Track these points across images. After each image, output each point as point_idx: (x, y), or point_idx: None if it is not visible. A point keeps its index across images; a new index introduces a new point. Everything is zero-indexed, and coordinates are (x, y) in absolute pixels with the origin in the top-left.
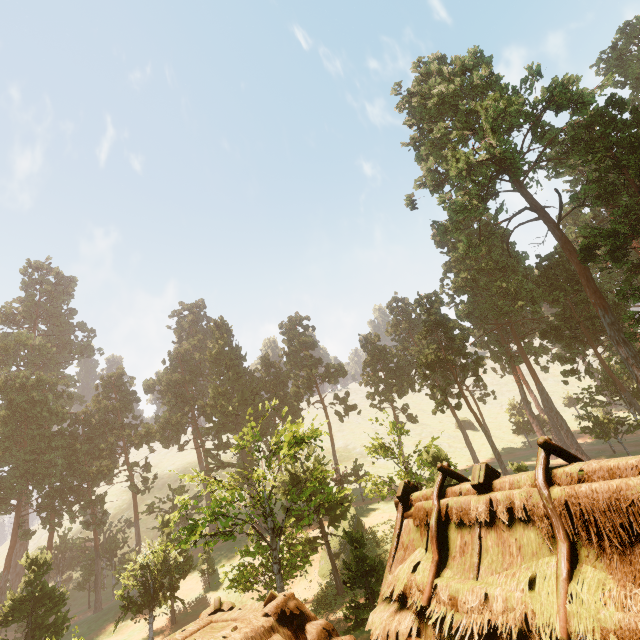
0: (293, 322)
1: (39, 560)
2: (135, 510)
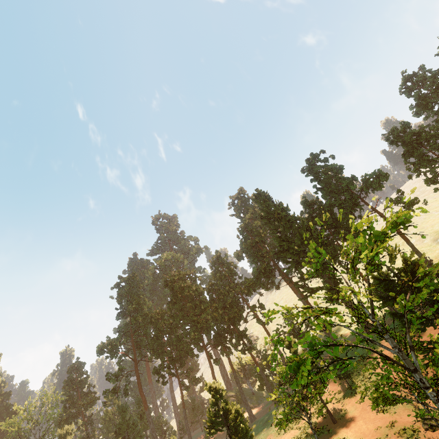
0: (311, 162)
1: (214, 387)
2: (268, 335)
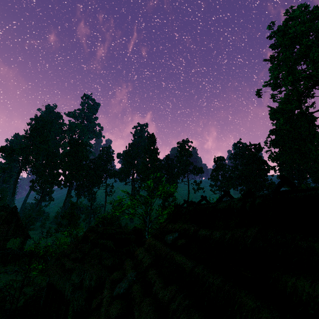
0: (184, 142)
1: (74, 204)
2: (105, 201)
